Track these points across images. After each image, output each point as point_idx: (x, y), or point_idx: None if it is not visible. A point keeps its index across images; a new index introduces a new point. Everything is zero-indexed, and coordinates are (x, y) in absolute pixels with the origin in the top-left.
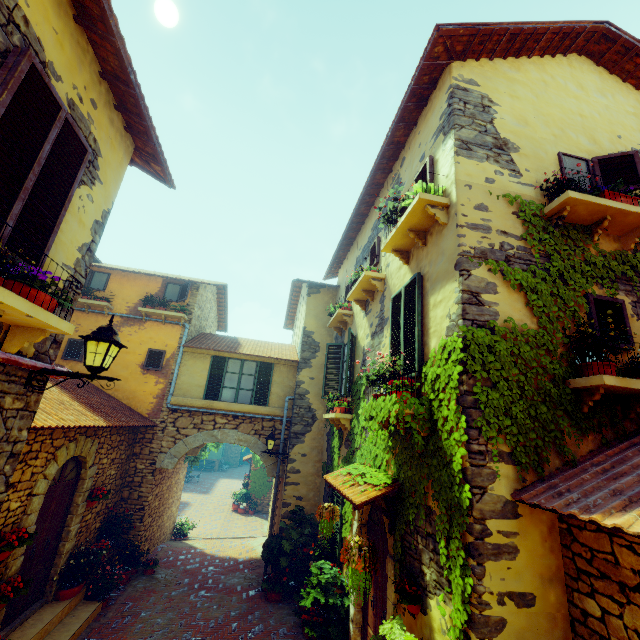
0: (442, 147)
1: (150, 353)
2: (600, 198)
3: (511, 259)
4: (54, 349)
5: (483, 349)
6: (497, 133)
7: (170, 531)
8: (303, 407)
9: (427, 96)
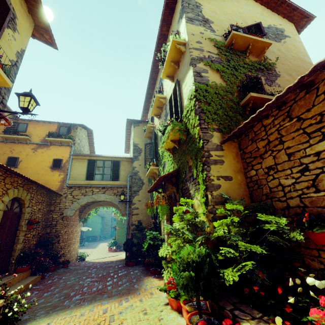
0: (181, 24)
1: (54, 161)
2: (246, 34)
3: (213, 61)
4: (2, 106)
5: (203, 91)
6: (203, 16)
7: (75, 258)
8: (137, 179)
9: (174, 8)
